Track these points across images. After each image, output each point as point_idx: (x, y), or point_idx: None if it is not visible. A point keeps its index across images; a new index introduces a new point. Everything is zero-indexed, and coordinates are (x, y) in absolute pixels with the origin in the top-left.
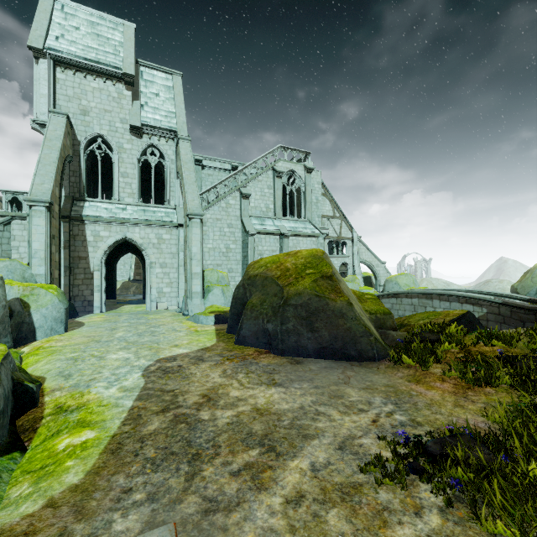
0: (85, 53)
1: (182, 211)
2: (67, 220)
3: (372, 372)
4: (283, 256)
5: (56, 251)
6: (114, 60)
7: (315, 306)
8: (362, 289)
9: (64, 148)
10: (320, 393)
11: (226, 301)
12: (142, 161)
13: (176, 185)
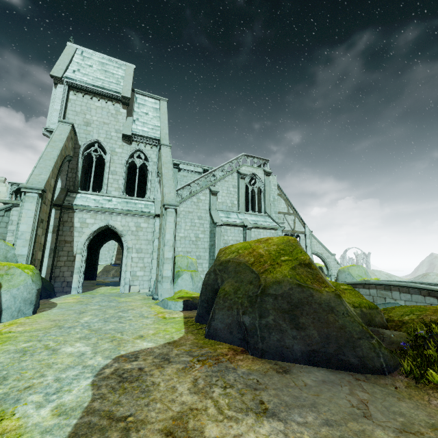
0: (93, 81)
1: (159, 203)
2: (59, 208)
3: (391, 394)
4: (254, 242)
5: (43, 234)
6: (115, 87)
7: (297, 297)
8: None
9: (65, 149)
10: (339, 437)
11: (195, 286)
12: (129, 162)
13: (156, 182)
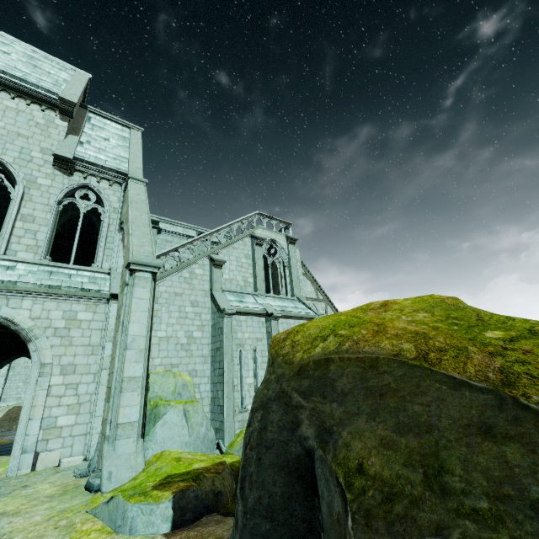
0: (6, 68)
1: (121, 276)
2: None
3: None
4: (360, 311)
5: None
6: (50, 87)
7: None
8: None
9: None
10: None
11: (193, 437)
12: (65, 204)
13: (116, 240)
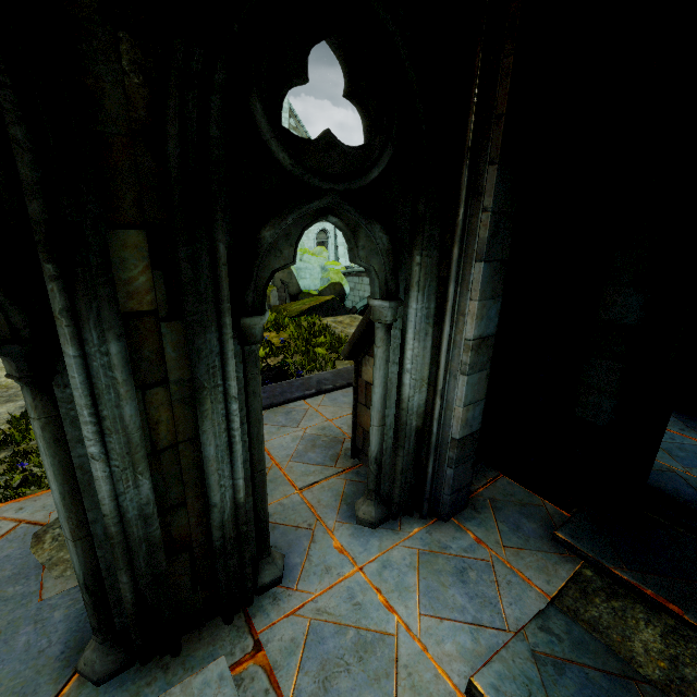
0: None
1: None
2: None
3: None
4: None
5: None
6: None
7: None
8: (327, 264)
9: None
10: None
11: None
12: None
13: None
